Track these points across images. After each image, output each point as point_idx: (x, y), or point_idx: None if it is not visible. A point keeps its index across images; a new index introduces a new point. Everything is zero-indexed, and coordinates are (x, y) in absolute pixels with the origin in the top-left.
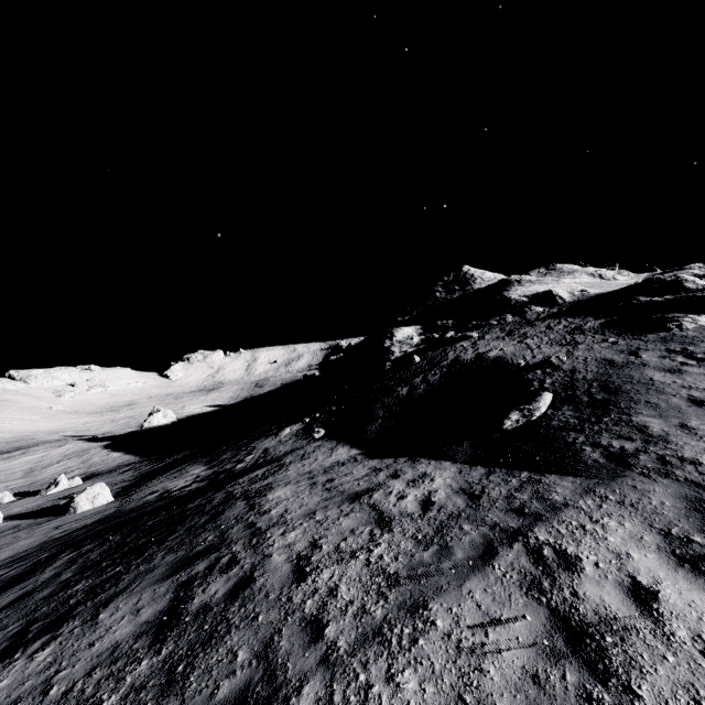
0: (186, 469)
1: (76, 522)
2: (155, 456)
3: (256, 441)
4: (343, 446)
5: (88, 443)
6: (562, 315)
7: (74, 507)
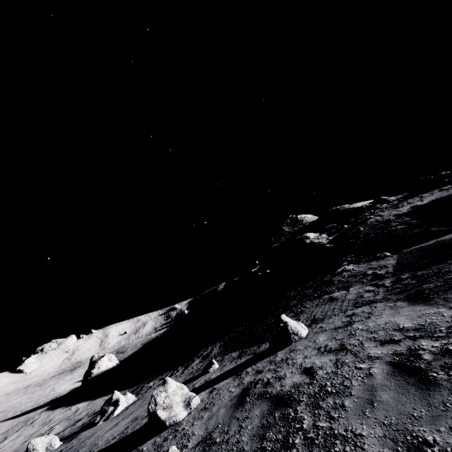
0: (312, 305)
1: (363, 314)
2: (155, 375)
3: (331, 280)
4: (444, 236)
5: (17, 418)
6: (410, 198)
7: (295, 332)
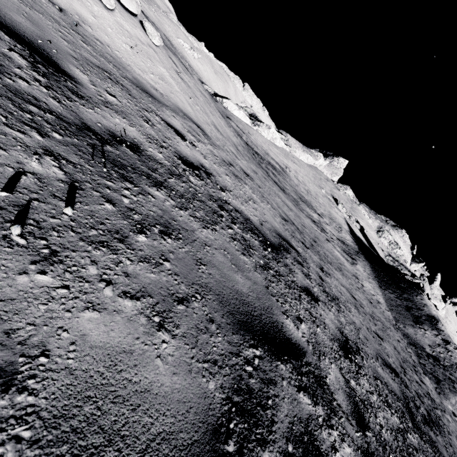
0: None
1: None
2: None
3: None
4: None
5: None
6: None
7: None
